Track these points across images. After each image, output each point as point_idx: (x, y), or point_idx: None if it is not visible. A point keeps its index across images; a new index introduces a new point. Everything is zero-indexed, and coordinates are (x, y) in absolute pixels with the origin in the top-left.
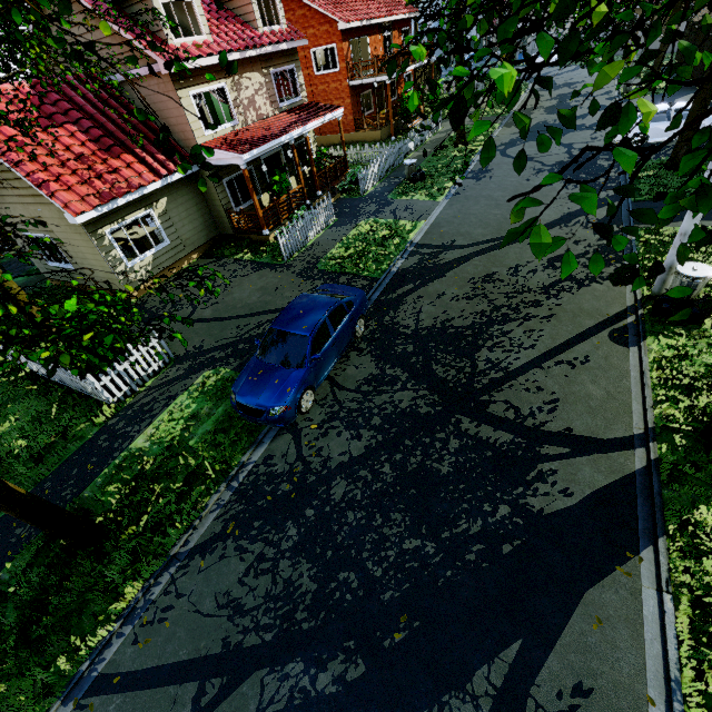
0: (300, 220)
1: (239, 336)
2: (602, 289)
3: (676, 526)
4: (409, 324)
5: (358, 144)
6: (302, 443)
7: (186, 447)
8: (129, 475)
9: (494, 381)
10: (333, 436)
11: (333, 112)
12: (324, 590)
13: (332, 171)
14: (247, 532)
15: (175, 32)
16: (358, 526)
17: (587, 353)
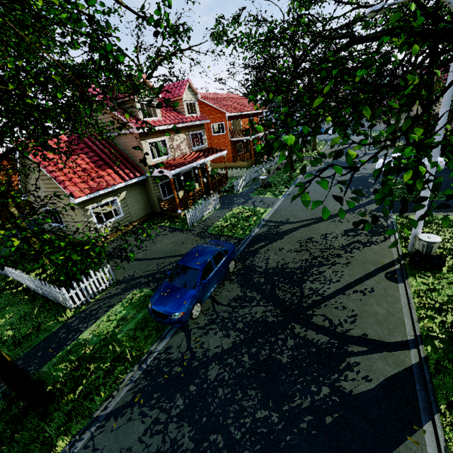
0: (200, 205)
1: (157, 269)
2: (378, 248)
3: (445, 406)
4: (262, 265)
5: (234, 168)
6: (191, 338)
7: (115, 339)
8: (75, 357)
9: (315, 301)
10: (211, 335)
11: (221, 152)
12: (199, 448)
13: (219, 181)
14: (148, 401)
15: (143, 115)
16: (225, 399)
17: (372, 286)
